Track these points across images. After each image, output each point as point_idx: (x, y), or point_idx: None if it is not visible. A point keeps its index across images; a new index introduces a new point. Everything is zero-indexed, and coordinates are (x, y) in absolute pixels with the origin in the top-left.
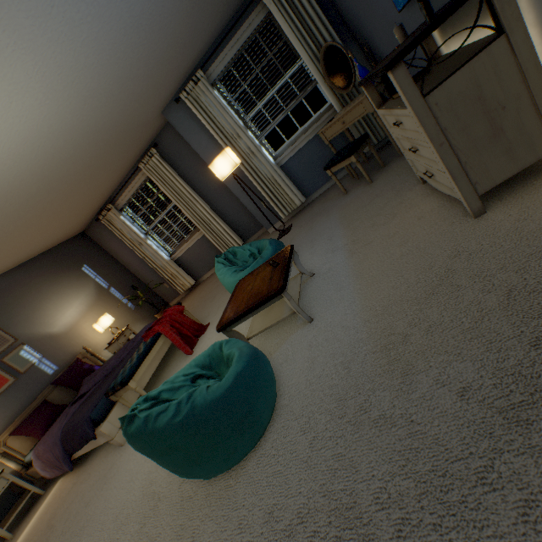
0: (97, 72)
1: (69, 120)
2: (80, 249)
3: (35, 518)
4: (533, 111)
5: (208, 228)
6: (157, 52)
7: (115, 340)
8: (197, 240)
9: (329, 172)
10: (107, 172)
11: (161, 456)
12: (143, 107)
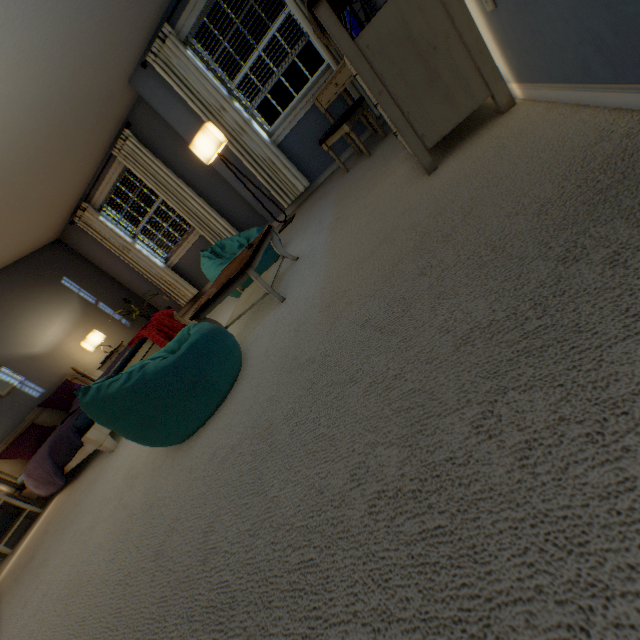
0: (26, 27)
1: (3, 91)
2: (56, 259)
3: (33, 531)
4: (465, 51)
5: (205, 226)
6: (103, 1)
7: (108, 358)
8: (195, 242)
9: (324, 146)
10: (72, 161)
11: (118, 422)
12: (101, 75)
